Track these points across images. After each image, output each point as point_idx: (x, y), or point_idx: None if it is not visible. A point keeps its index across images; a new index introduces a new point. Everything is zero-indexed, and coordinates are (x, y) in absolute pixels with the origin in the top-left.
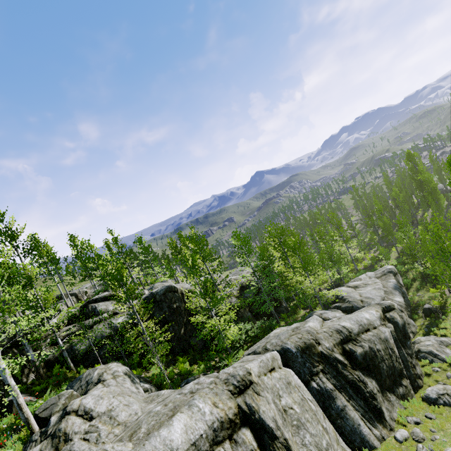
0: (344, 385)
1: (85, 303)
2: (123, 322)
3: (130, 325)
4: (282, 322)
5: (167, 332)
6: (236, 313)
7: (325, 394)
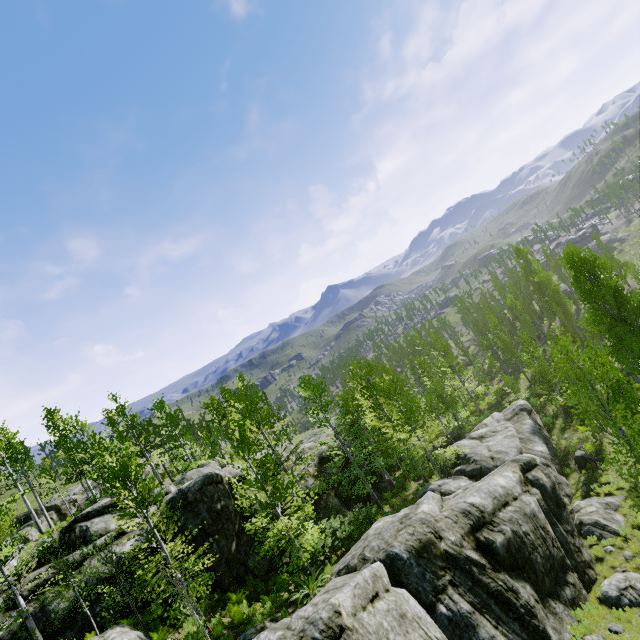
0: (487, 601)
1: (69, 523)
2: (132, 550)
3: (145, 551)
4: (386, 506)
5: (207, 555)
6: (316, 502)
7: (461, 623)
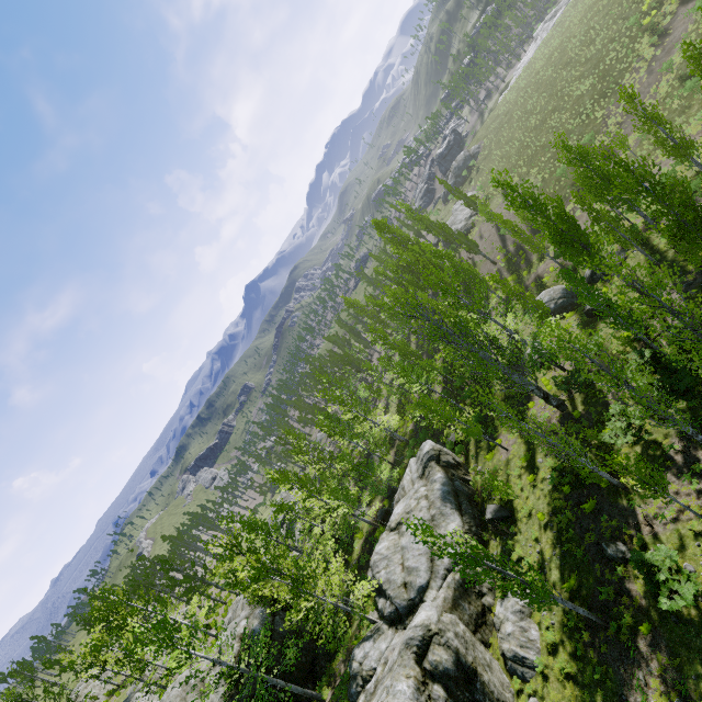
0: None
1: None
2: None
3: None
4: (325, 693)
5: None
6: None
7: None
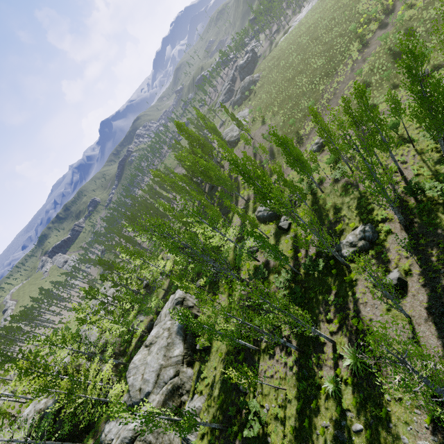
0: None
1: None
2: None
3: None
4: (88, 443)
5: None
6: None
7: None
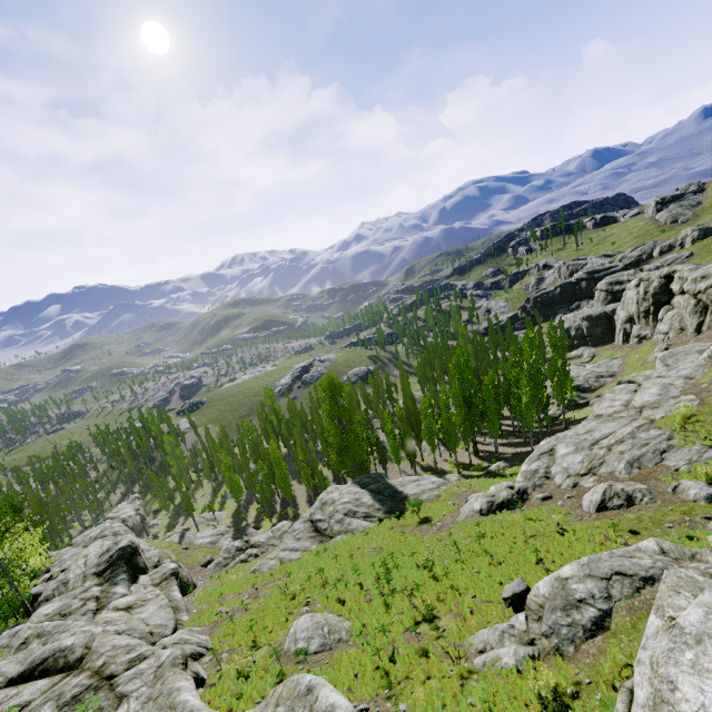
0: None
1: None
2: None
3: None
4: None
5: None
6: None
7: None
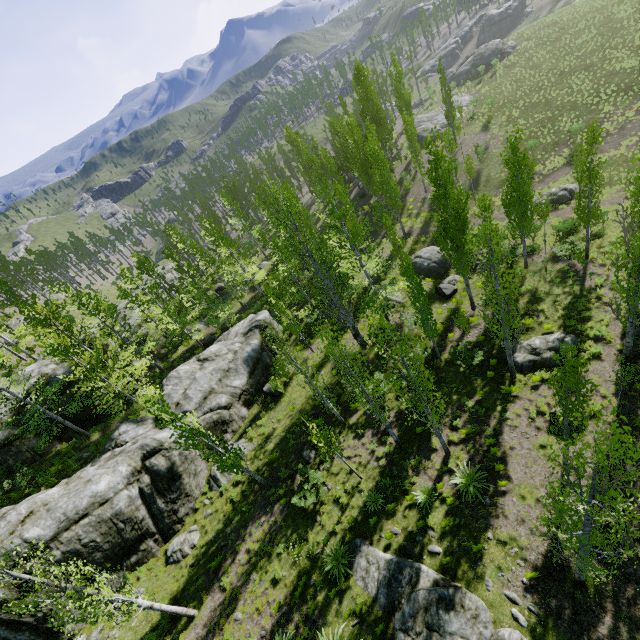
0: None
1: None
2: None
3: None
4: (94, 435)
5: None
6: (5, 450)
7: None
